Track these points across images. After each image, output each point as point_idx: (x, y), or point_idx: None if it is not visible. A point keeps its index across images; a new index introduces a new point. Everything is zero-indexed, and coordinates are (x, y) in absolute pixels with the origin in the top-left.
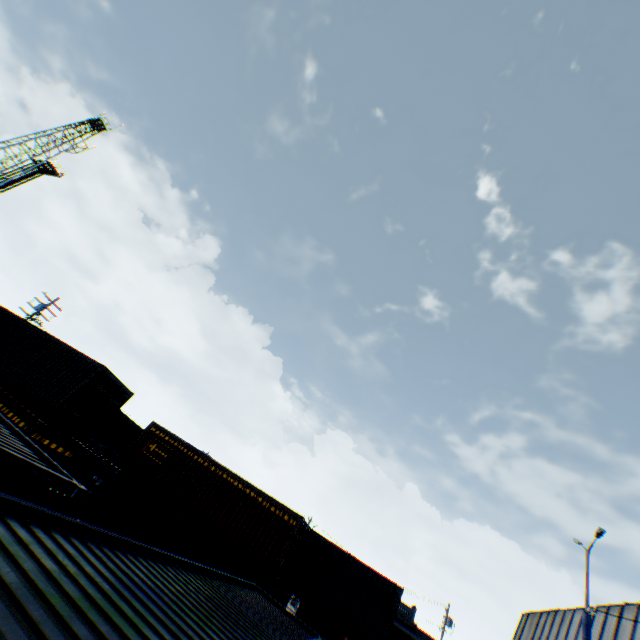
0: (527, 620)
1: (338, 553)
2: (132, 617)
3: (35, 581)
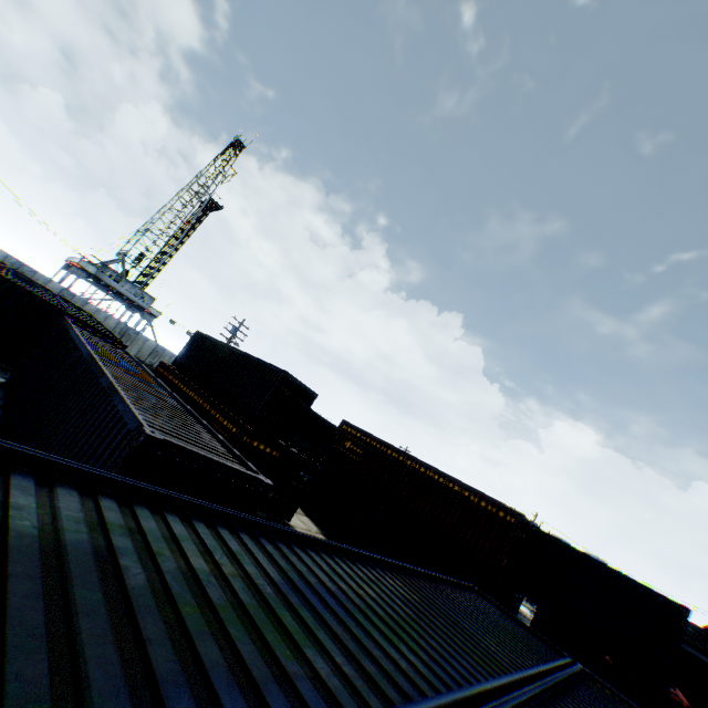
0: None
1: (578, 557)
2: (292, 632)
3: (168, 585)
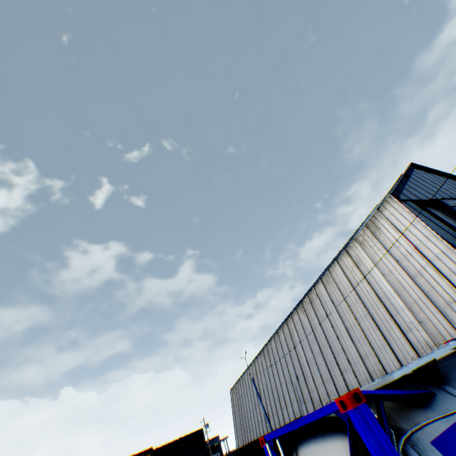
0: (233, 391)
1: (171, 444)
2: None
3: None
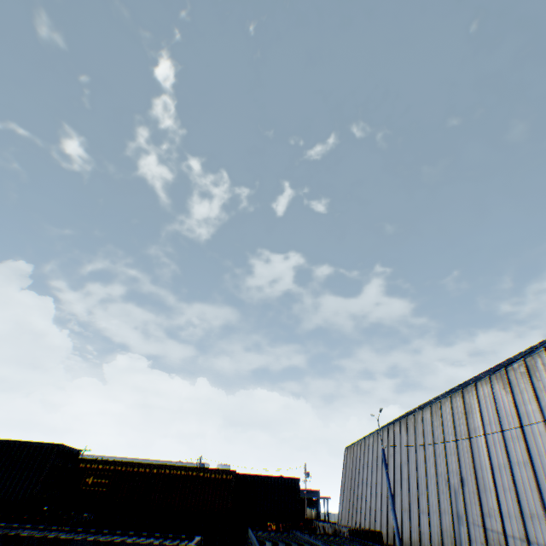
0: (348, 451)
1: (258, 478)
2: None
3: None
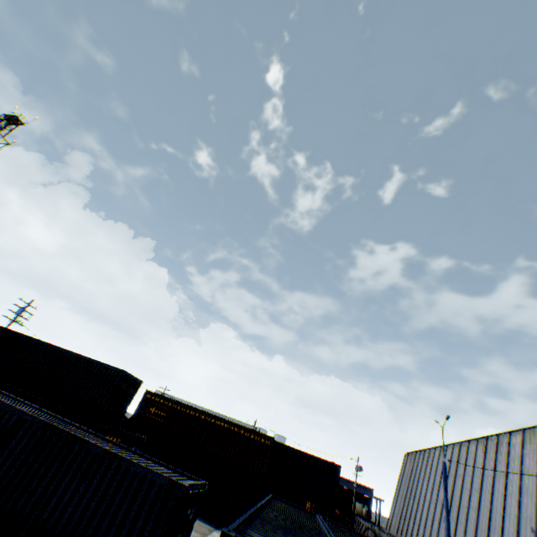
0: (408, 458)
1: (297, 453)
2: None
3: None
